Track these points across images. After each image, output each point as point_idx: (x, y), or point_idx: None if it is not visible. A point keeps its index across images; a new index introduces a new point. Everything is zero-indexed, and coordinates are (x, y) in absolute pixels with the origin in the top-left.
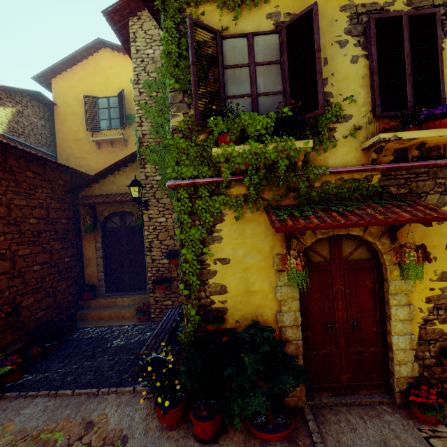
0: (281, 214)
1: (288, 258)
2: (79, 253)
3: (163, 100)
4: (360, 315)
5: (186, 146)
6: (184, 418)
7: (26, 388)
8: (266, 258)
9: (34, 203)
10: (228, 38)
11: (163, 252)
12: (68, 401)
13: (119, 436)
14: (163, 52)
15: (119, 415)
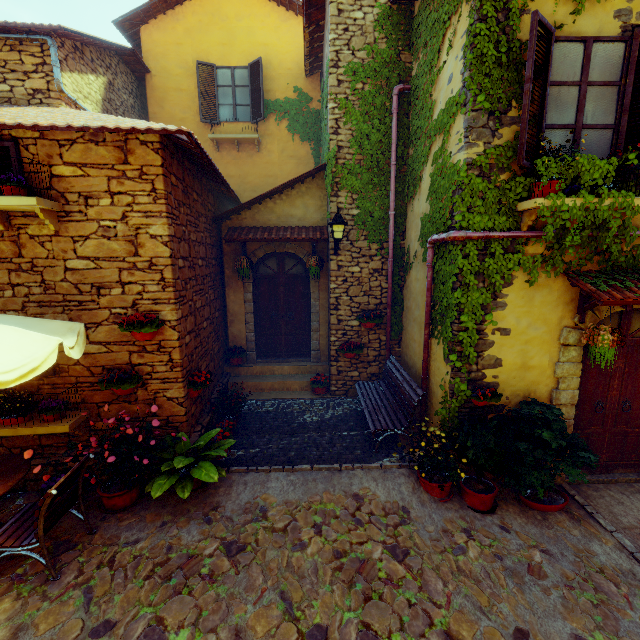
0: (603, 284)
1: (601, 334)
2: (221, 305)
3: (372, 97)
4: (633, 395)
5: (483, 188)
6: (451, 492)
7: (249, 463)
8: (551, 331)
9: (199, 238)
10: (559, 41)
11: (352, 311)
12: (311, 476)
13: (397, 507)
14: (475, 52)
15: (383, 488)
